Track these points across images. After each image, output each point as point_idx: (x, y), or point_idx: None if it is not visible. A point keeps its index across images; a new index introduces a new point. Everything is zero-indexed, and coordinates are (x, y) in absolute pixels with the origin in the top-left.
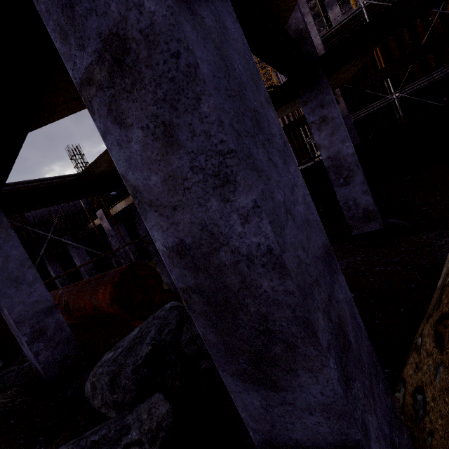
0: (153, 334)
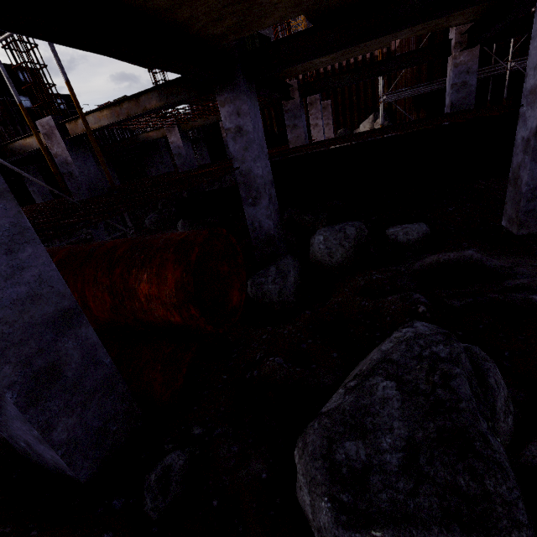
0: (477, 405)
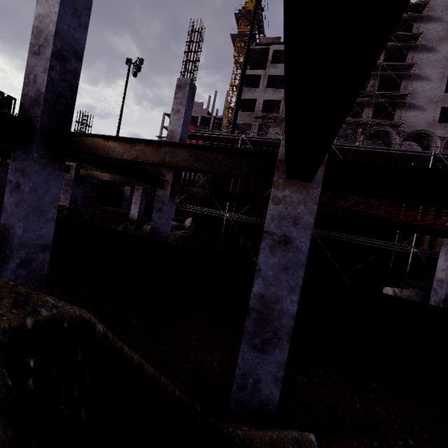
0: None
